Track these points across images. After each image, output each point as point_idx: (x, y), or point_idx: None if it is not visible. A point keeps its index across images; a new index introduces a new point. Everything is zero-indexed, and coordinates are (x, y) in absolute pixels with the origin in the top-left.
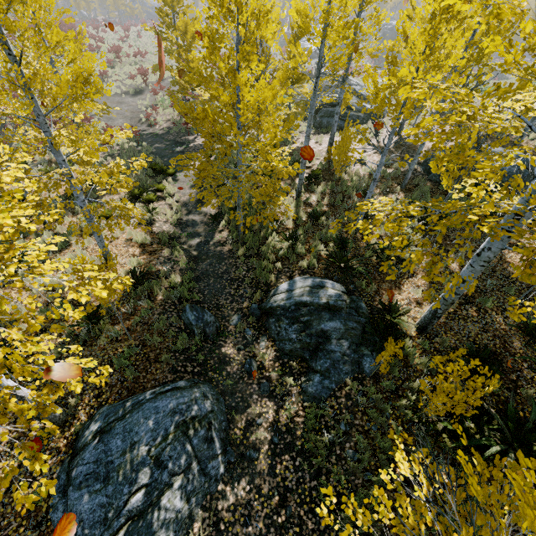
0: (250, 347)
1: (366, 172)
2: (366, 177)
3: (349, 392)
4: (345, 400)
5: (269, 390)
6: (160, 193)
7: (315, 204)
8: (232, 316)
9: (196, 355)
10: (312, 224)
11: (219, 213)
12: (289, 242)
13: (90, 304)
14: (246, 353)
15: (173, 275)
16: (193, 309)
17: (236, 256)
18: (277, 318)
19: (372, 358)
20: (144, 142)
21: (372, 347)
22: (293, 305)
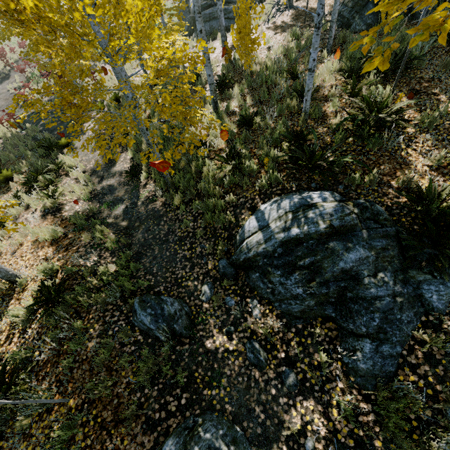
0: (242, 322)
1: (277, 55)
2: (281, 57)
3: (429, 351)
4: (430, 368)
5: (297, 382)
6: (60, 171)
7: (239, 110)
8: (200, 287)
9: (174, 374)
10: (248, 131)
11: (135, 167)
12: (231, 164)
13: (1, 358)
14: (240, 334)
15: (102, 268)
16: (144, 305)
17: (174, 208)
18: (262, 271)
19: (438, 284)
20: (27, 124)
21: (429, 266)
22: (278, 246)
